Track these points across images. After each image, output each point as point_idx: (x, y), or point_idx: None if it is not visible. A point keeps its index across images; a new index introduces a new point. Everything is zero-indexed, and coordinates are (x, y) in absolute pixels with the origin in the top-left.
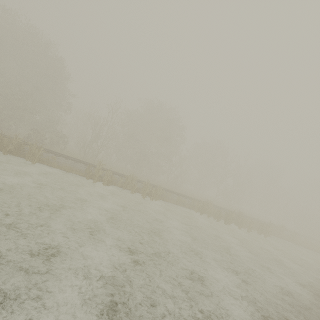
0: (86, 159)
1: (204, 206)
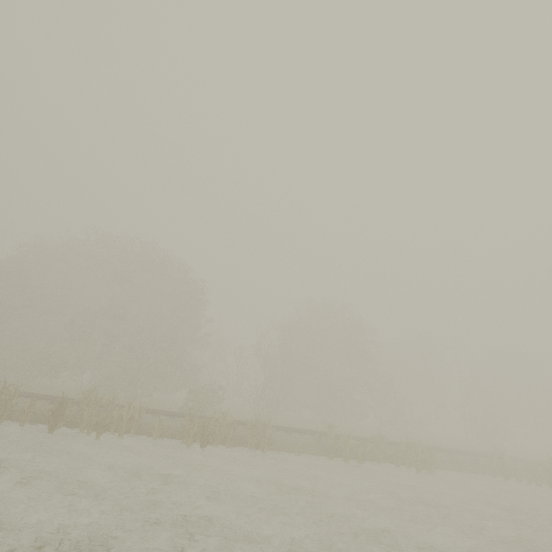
0: (262, 419)
1: (504, 463)
